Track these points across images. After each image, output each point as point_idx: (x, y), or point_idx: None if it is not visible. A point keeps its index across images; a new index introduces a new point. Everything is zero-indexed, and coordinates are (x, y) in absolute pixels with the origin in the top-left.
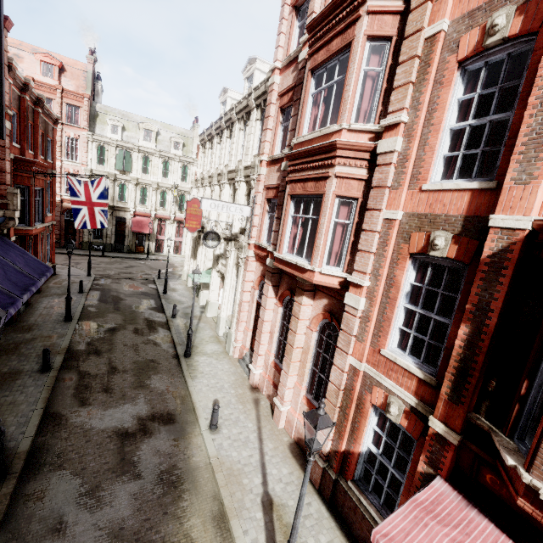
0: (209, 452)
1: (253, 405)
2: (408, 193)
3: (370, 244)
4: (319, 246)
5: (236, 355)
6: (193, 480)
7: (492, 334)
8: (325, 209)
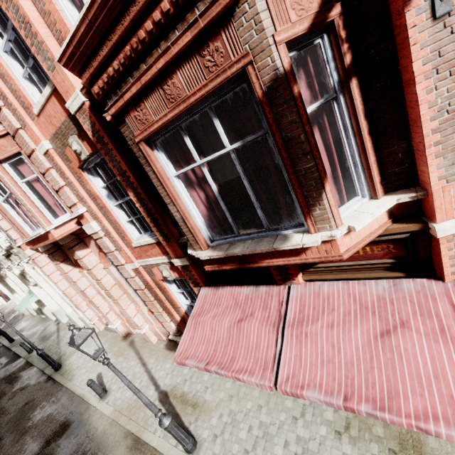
0: (107, 414)
1: (129, 348)
2: (36, 124)
3: (56, 181)
4: (31, 210)
5: (101, 328)
6: (104, 445)
7: (139, 185)
8: (3, 179)
